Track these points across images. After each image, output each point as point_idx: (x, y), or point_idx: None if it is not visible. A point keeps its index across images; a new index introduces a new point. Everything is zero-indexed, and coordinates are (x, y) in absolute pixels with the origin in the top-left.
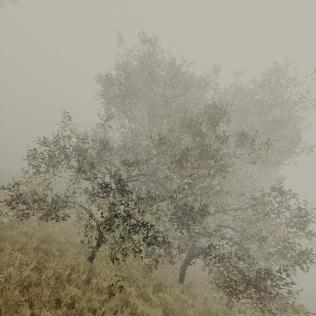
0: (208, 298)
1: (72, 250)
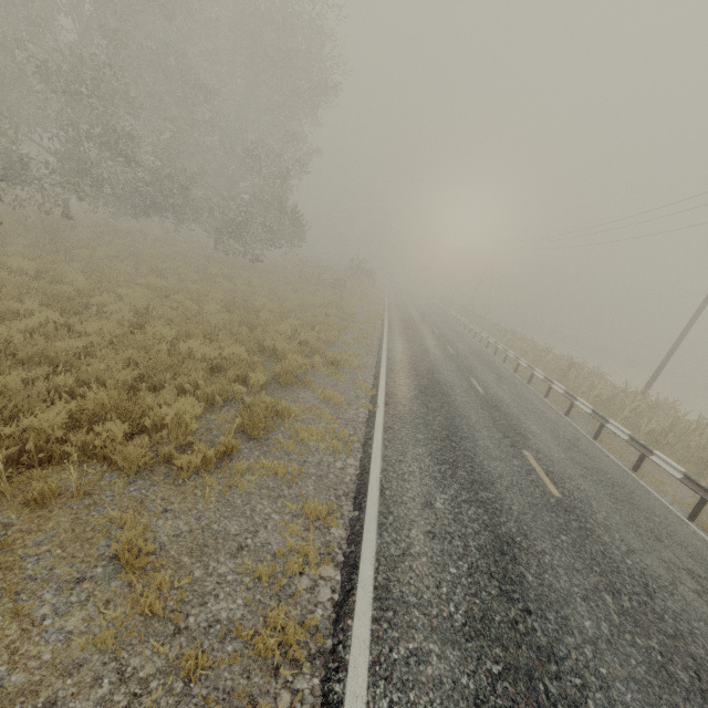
0: (82, 226)
1: None
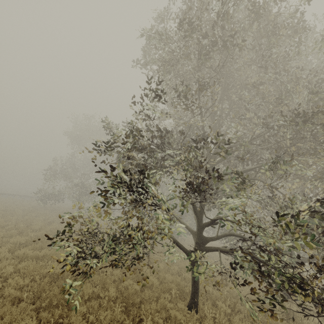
0: None
1: (169, 304)
